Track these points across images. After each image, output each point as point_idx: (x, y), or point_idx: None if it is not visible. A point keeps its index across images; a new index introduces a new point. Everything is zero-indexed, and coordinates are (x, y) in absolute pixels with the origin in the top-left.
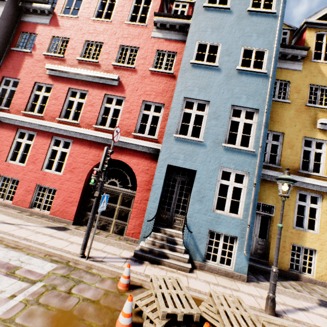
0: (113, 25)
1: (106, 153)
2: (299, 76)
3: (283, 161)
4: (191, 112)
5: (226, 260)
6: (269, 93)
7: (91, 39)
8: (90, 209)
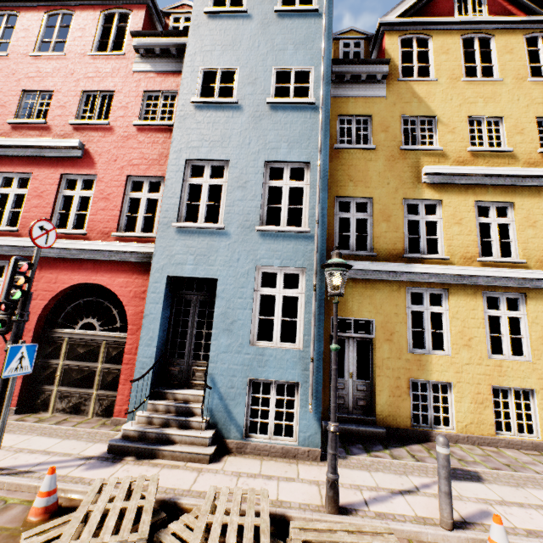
0: (68, 60)
1: (13, 267)
2: (384, 106)
3: (377, 244)
4: (202, 182)
5: (284, 428)
6: (323, 134)
7: (33, 86)
8: (49, 379)
